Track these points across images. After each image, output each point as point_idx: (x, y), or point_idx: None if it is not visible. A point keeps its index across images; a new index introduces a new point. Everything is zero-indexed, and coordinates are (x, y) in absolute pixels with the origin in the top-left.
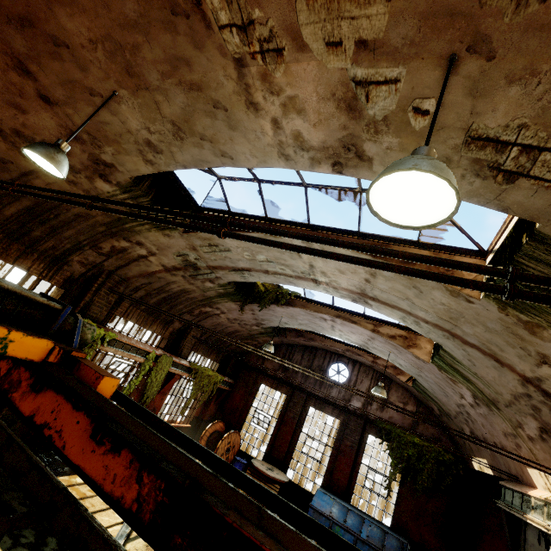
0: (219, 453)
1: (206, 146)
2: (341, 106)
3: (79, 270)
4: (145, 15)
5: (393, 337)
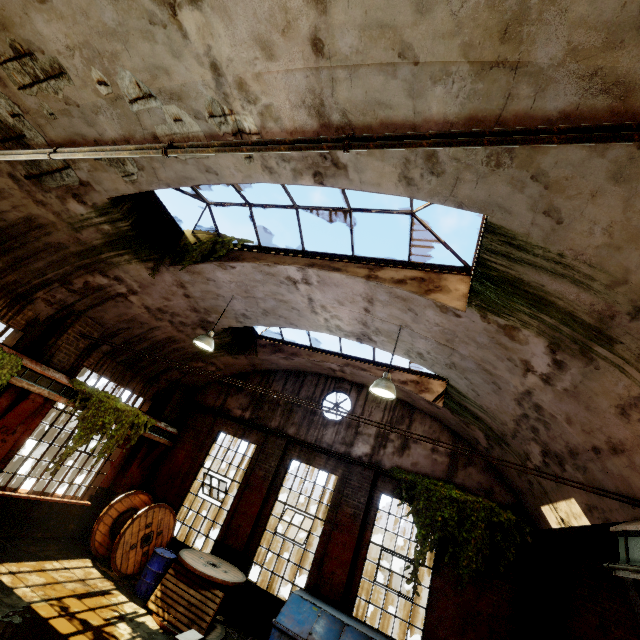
0: (125, 543)
1: None
2: None
3: None
4: None
5: (400, 282)
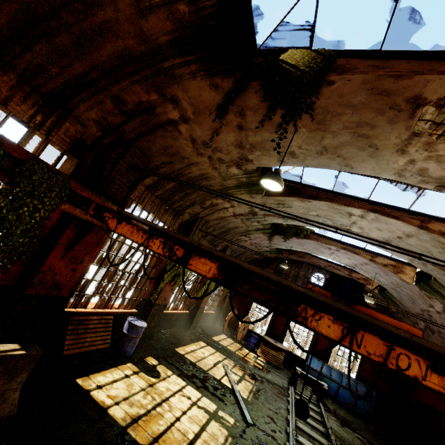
0: (239, 331)
1: (336, 160)
2: None
3: (186, 218)
4: (365, 104)
5: (385, 266)
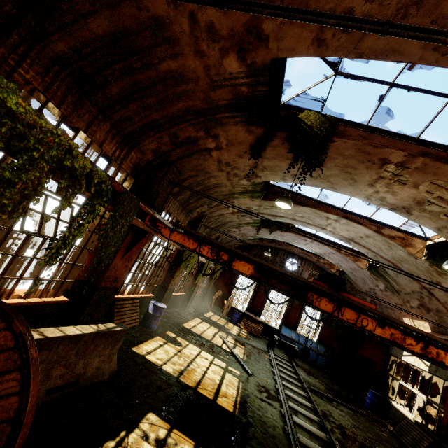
0: (225, 308)
1: (326, 183)
2: (415, 201)
3: (194, 215)
4: (353, 156)
5: (347, 255)
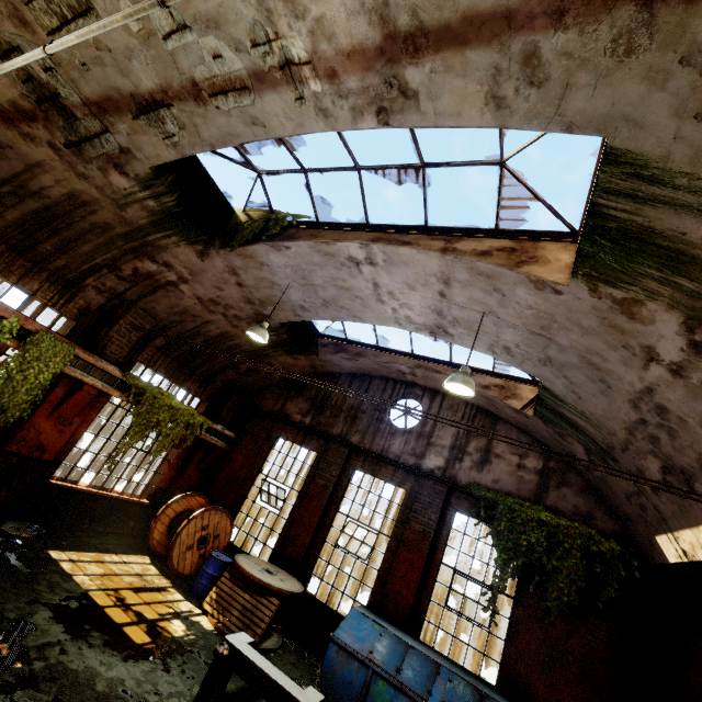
0: (181, 543)
1: None
2: None
3: None
4: None
5: (484, 254)
